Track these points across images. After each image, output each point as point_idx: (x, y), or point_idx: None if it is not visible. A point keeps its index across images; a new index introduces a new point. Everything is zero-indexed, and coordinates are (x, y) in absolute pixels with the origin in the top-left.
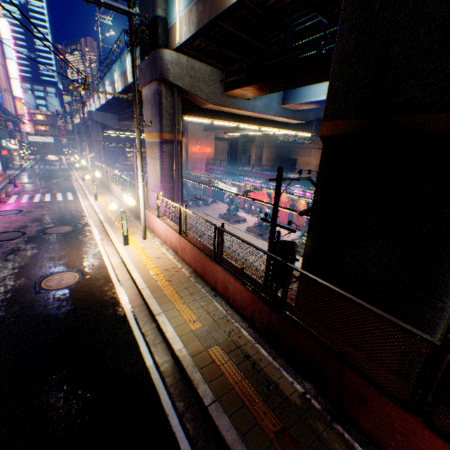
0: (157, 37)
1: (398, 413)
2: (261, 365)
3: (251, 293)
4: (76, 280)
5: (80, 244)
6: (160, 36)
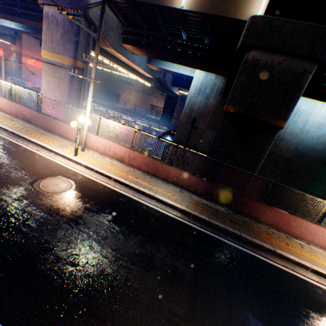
0: None
1: (256, 203)
2: (209, 205)
3: (197, 178)
4: (71, 184)
5: (22, 155)
6: None
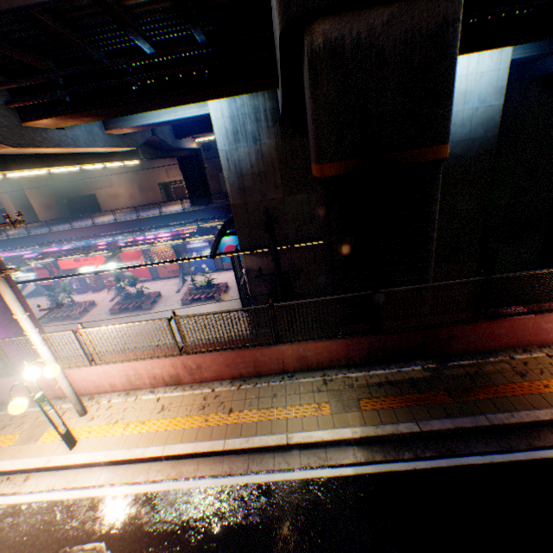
0: None
1: (470, 327)
2: (392, 379)
3: (342, 340)
4: None
5: None
6: None
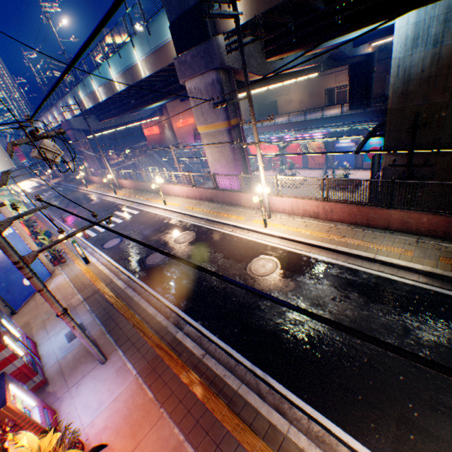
0: (206, 24)
1: None
2: None
3: (443, 217)
4: (274, 263)
5: (224, 241)
6: (208, 22)
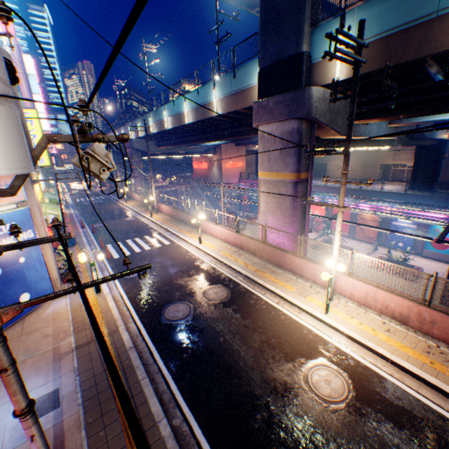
0: (301, 74)
1: None
2: None
3: None
4: (345, 381)
5: (266, 314)
6: (304, 73)
